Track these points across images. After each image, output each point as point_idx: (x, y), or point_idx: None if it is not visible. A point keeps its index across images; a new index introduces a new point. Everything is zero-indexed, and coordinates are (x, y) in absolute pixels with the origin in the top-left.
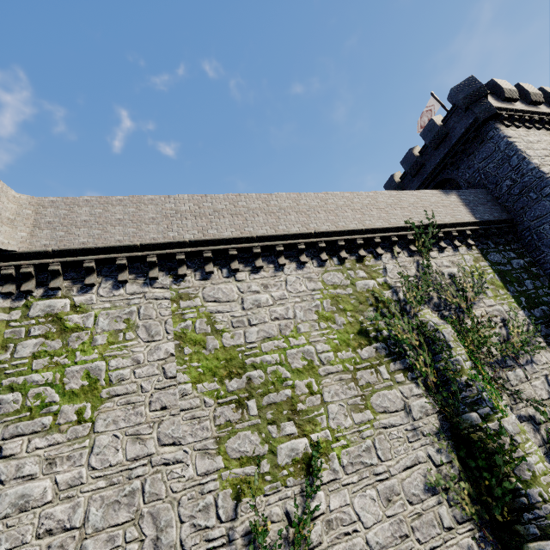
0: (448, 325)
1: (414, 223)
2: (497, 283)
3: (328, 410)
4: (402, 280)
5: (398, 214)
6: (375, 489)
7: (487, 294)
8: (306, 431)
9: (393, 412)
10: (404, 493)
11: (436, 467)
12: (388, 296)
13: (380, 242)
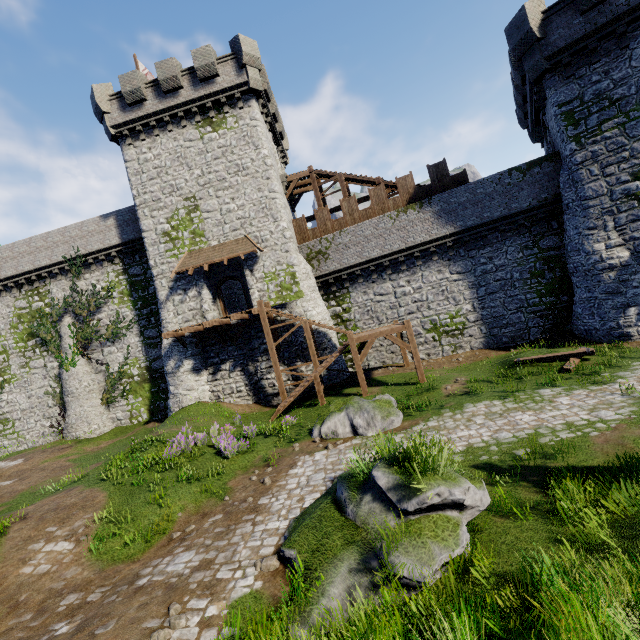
0: (69, 328)
1: (67, 258)
2: (126, 292)
3: (11, 368)
4: (60, 299)
5: (60, 251)
6: (25, 394)
7: (114, 302)
8: (2, 375)
9: (38, 368)
10: (36, 396)
11: (52, 388)
12: (49, 311)
13: (46, 276)
